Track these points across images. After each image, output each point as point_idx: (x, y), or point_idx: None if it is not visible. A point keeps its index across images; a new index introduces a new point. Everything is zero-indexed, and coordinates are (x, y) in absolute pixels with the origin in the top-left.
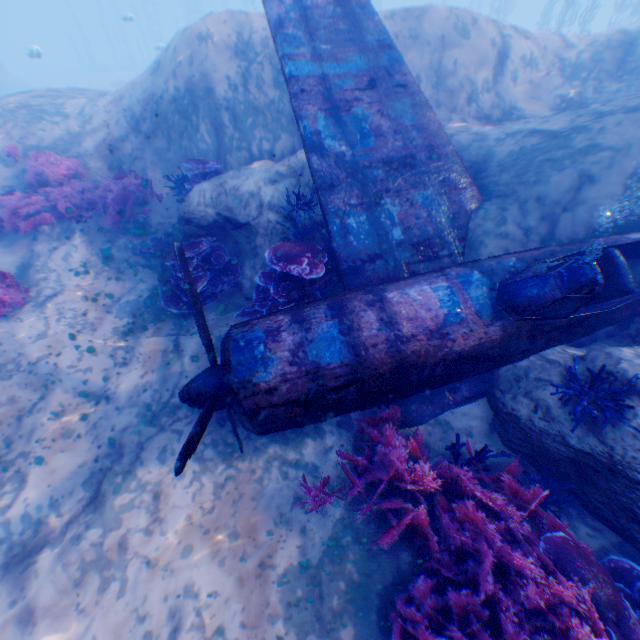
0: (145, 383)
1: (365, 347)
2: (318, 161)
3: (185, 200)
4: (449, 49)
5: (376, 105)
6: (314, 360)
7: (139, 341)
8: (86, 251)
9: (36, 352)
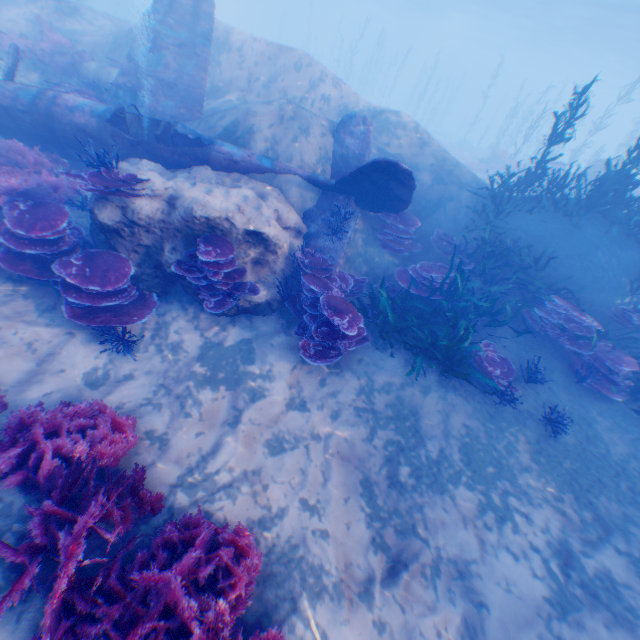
0: None
1: (41, 100)
2: (126, 62)
3: (82, 66)
4: (284, 72)
5: (177, 56)
6: (19, 95)
7: None
8: (35, 78)
9: None
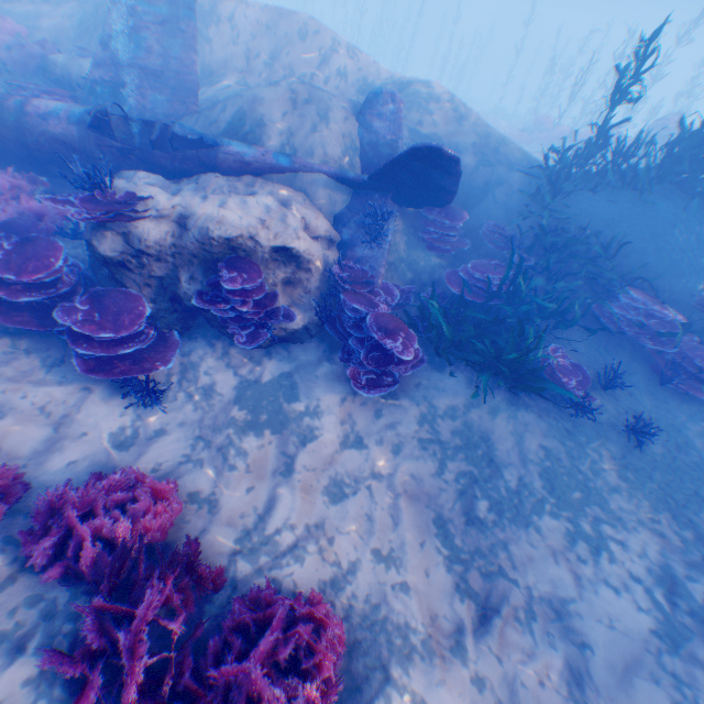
0: None
1: (5, 108)
2: (100, 50)
3: (46, 59)
4: (289, 44)
5: (159, 36)
6: None
7: None
8: None
9: None
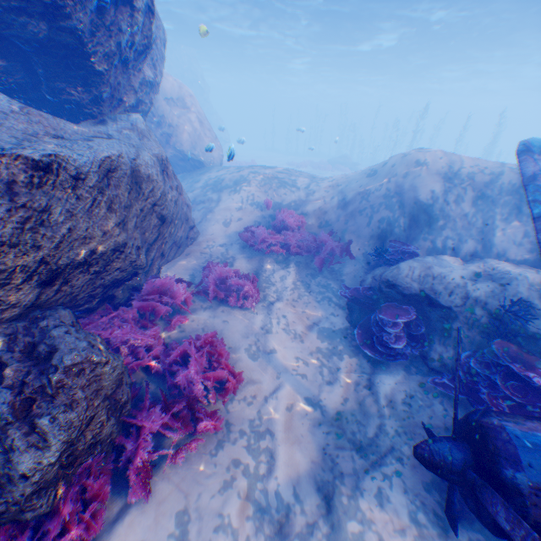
0: (349, 409)
1: None
2: None
3: (397, 272)
4: None
5: None
6: None
7: (339, 367)
8: (295, 277)
9: (268, 344)
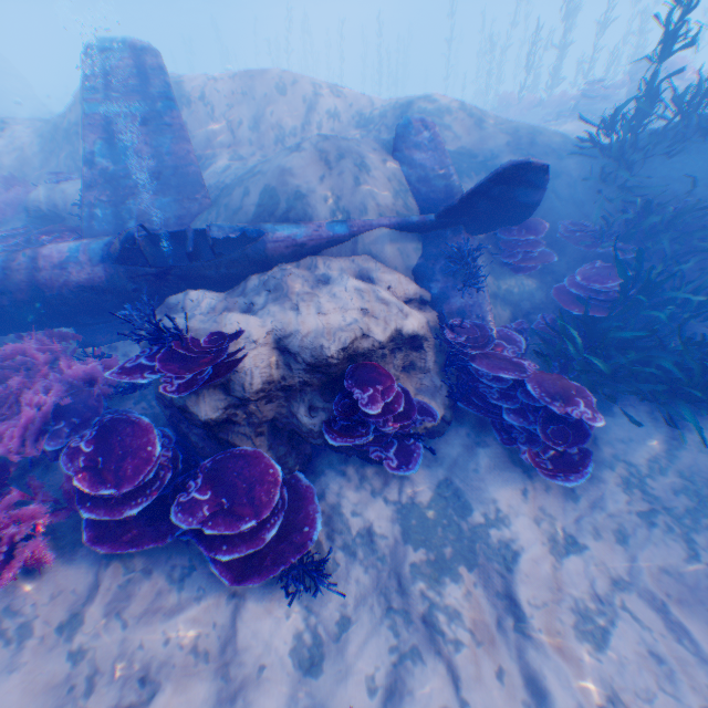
0: None
1: (13, 270)
2: (87, 171)
3: (26, 197)
4: (269, 103)
5: (145, 137)
6: None
7: None
8: None
9: None
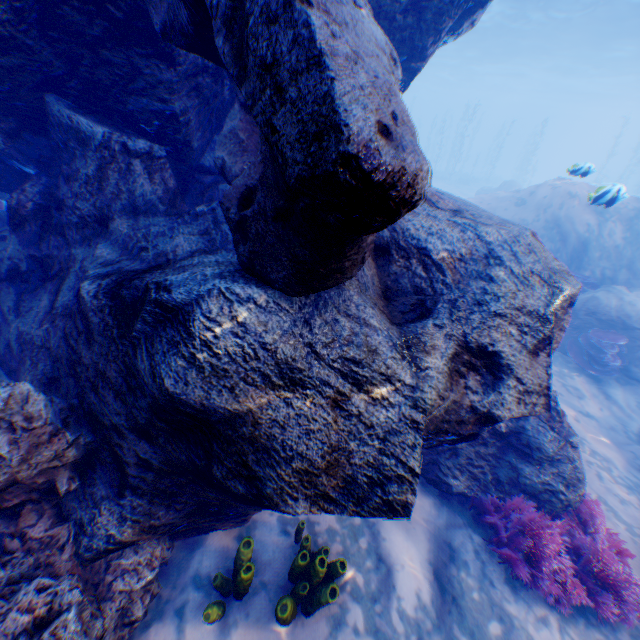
0: (608, 416)
1: None
2: None
3: (596, 302)
4: None
5: None
6: None
7: (577, 385)
8: None
9: None
